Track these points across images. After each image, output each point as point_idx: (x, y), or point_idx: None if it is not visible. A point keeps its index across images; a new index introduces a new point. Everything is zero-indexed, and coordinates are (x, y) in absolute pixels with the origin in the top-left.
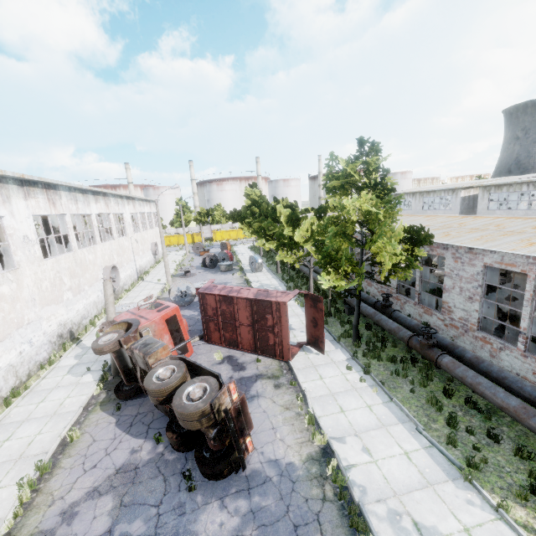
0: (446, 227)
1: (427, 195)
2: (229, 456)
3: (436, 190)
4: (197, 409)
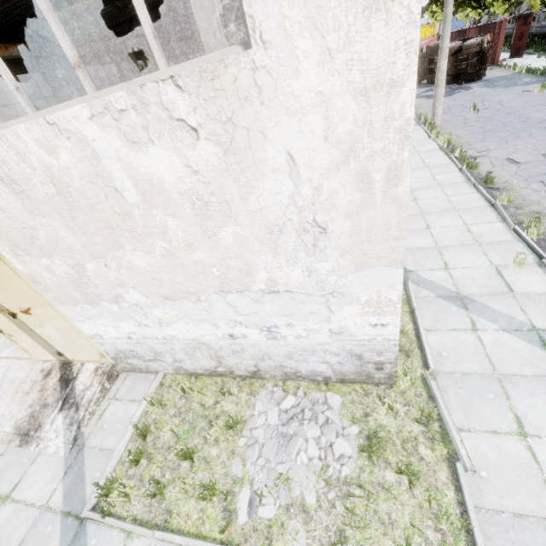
0: None
1: None
2: (479, 72)
3: None
4: (476, 42)
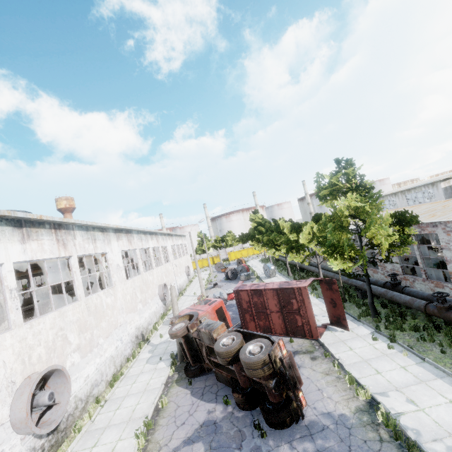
0: (431, 210)
1: (408, 192)
2: (288, 406)
3: (416, 187)
4: (259, 359)
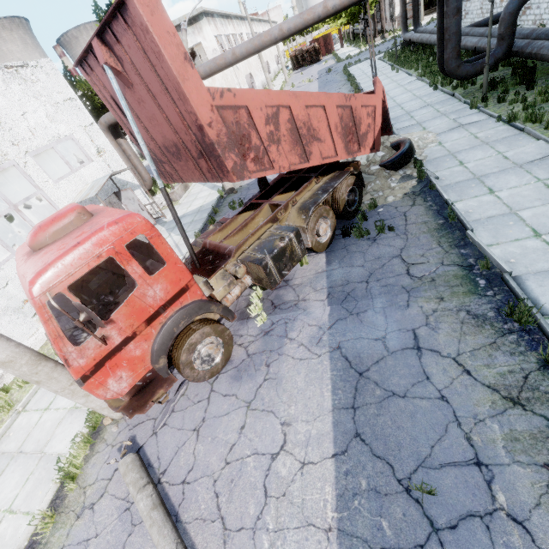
0: None
1: None
2: (318, 58)
3: None
4: (311, 46)
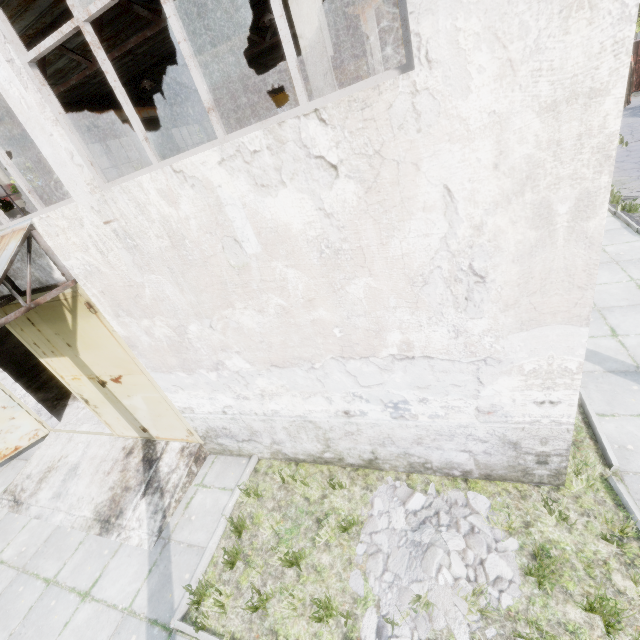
0: None
1: None
2: None
3: None
4: None
